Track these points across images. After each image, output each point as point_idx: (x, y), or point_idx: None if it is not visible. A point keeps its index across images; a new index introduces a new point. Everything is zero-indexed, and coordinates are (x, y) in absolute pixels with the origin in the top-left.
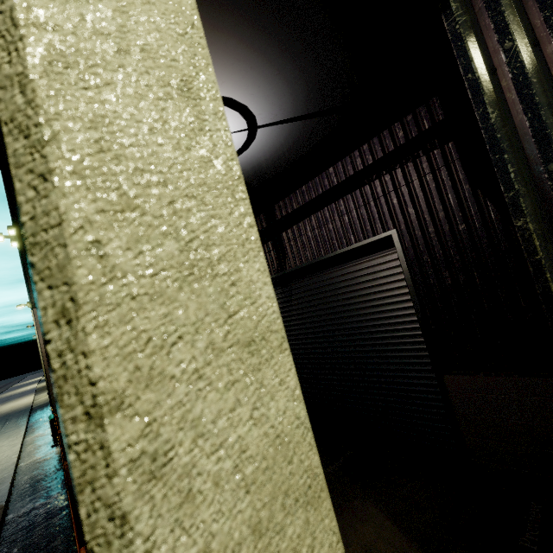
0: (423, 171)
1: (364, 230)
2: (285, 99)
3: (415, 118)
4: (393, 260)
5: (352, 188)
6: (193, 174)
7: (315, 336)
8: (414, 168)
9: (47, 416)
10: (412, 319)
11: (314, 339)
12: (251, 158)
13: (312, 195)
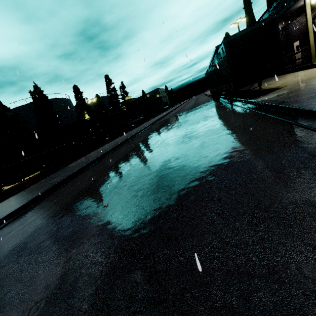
0: None
1: None
2: None
3: None
4: None
5: None
6: (310, 19)
7: None
8: None
9: None
10: None
11: None
12: None
13: None
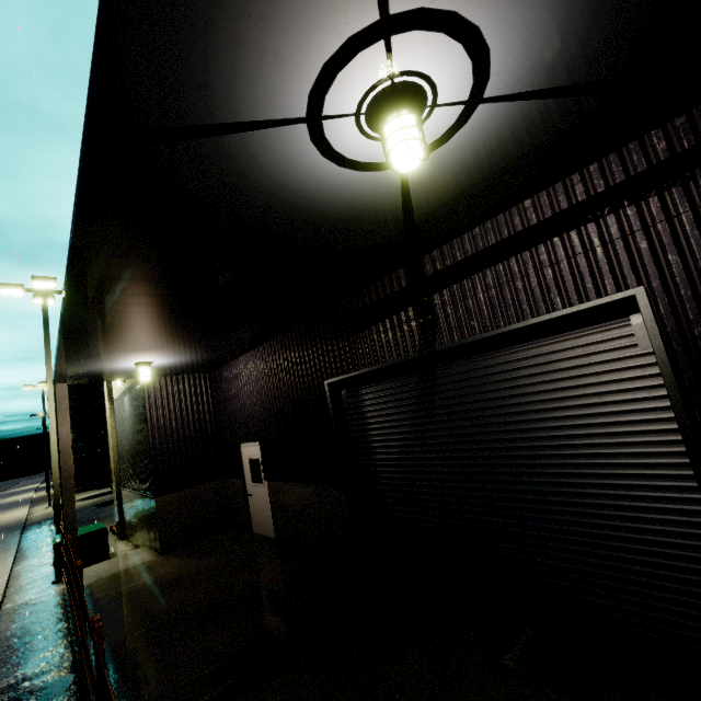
0: None
1: (581, 289)
2: (547, 49)
3: (690, 121)
4: (623, 337)
5: (565, 228)
6: None
7: (472, 447)
8: (684, 195)
9: (46, 537)
10: (654, 427)
11: (470, 451)
12: (441, 163)
13: (491, 240)
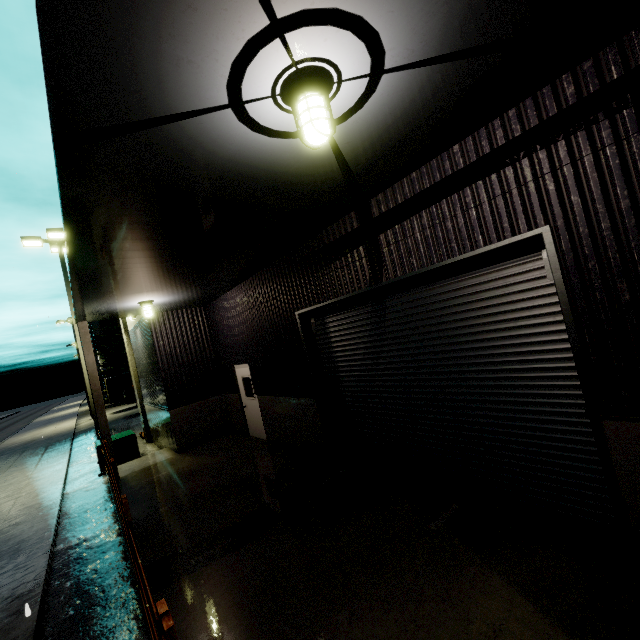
0: (602, 142)
1: (499, 228)
2: (432, 24)
3: (596, 65)
4: (536, 269)
5: (487, 172)
6: None
7: (415, 365)
8: (587, 139)
9: (92, 442)
10: (557, 347)
11: (413, 369)
12: (362, 124)
13: (425, 184)
